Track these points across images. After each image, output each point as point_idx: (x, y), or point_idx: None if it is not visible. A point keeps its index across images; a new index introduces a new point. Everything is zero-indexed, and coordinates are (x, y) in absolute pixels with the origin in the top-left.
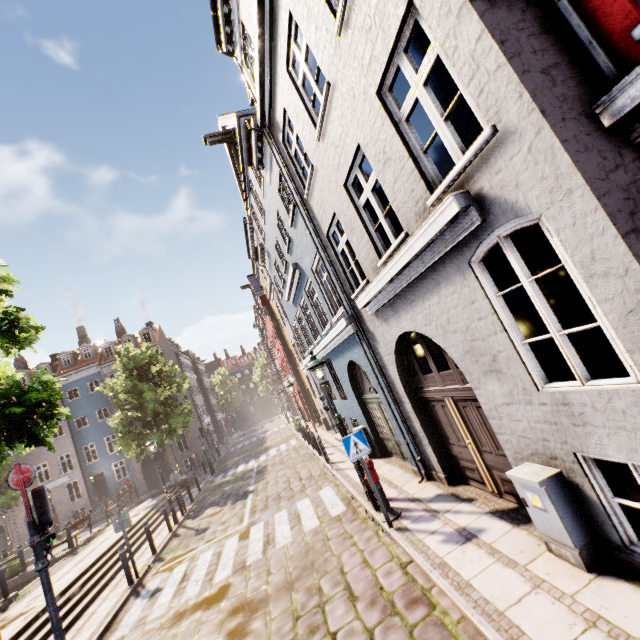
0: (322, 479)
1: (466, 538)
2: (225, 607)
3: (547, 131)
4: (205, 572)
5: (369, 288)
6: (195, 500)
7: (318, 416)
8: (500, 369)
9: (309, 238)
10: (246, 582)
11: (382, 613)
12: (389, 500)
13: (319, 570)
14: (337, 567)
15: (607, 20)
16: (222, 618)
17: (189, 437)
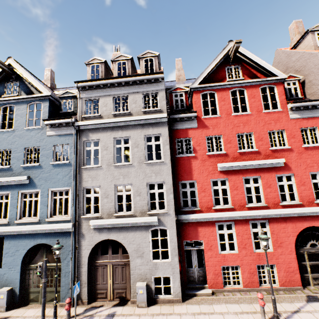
0: None
1: (112, 316)
2: None
3: (174, 218)
4: None
5: (106, 220)
6: None
7: None
8: (143, 256)
9: (67, 179)
10: None
11: None
12: None
13: None
14: None
15: (178, 205)
16: None
17: None
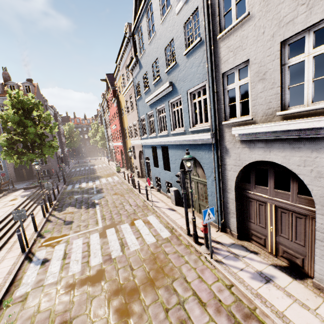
0: (146, 209)
1: (266, 280)
2: (106, 288)
3: None
4: (81, 255)
5: (259, 126)
6: (57, 199)
7: (131, 168)
8: None
9: (201, 69)
10: (117, 271)
11: (228, 320)
12: (201, 238)
13: (169, 275)
14: (181, 276)
15: None
16: (107, 296)
17: (48, 158)
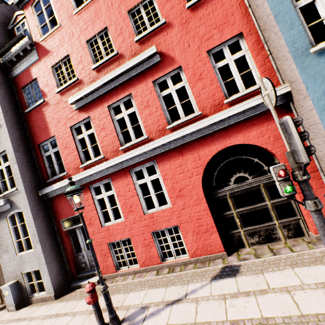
0: None
1: None
2: None
3: (26, 195)
4: None
5: None
6: None
7: None
8: (9, 250)
9: None
10: None
11: None
12: None
13: None
14: None
15: (45, 176)
16: None
17: None
